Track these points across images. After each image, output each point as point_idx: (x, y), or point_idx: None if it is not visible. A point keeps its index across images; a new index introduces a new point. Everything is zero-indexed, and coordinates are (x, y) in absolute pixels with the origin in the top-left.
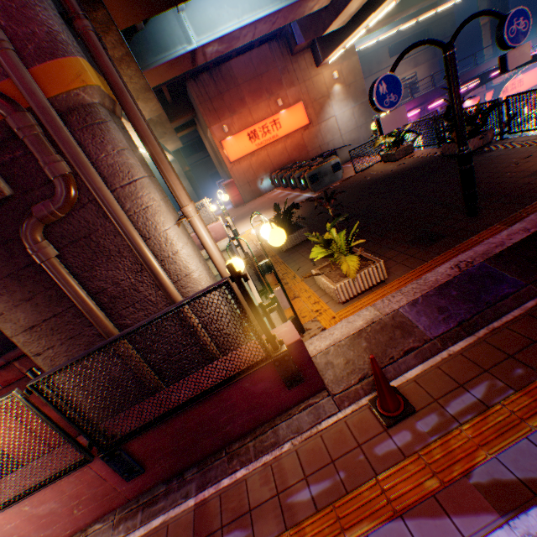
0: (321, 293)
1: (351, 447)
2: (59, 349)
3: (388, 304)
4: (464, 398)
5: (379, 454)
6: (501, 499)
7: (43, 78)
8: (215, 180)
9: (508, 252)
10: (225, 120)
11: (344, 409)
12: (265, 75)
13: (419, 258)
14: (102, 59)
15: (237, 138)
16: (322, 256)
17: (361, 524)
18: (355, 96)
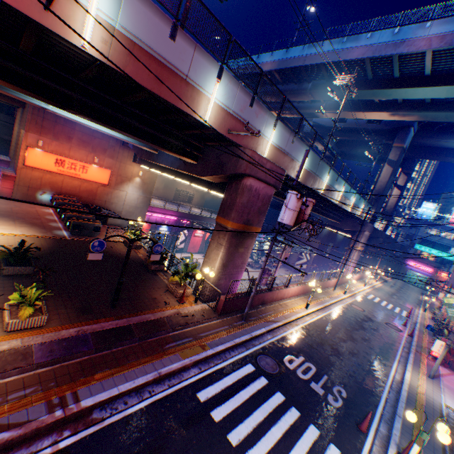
0: (2, 320)
1: None
2: None
3: (31, 340)
4: (21, 392)
5: None
6: None
7: None
8: (3, 144)
9: (102, 332)
10: (46, 137)
11: None
12: (99, 140)
13: (72, 320)
14: None
15: (47, 155)
16: (15, 302)
17: None
18: (146, 190)
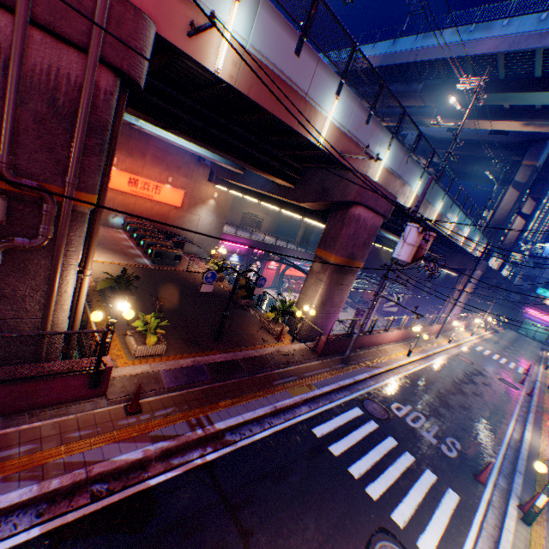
0: (126, 346)
1: (109, 420)
2: None
3: (158, 366)
4: (164, 411)
5: (120, 424)
6: (155, 439)
7: (76, 196)
8: None
9: (214, 364)
10: (120, 154)
11: (112, 406)
12: (173, 156)
13: (184, 350)
14: (105, 195)
15: (121, 173)
16: (142, 329)
17: (101, 443)
18: (220, 215)
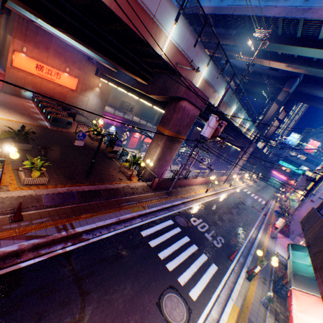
0: (18, 177)
1: None
2: None
3: (40, 192)
4: (40, 220)
5: (4, 228)
6: (30, 238)
7: None
8: None
9: (83, 192)
10: (29, 45)
11: None
12: (70, 53)
13: (62, 182)
14: None
15: (30, 60)
16: (29, 166)
17: None
18: (103, 99)
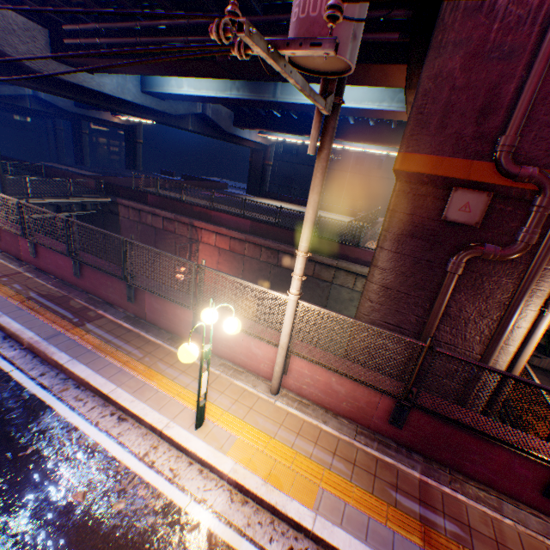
0: None
1: None
2: (383, 309)
3: None
4: None
5: None
6: None
7: None
8: None
9: None
10: None
11: None
12: None
13: None
14: None
15: None
16: None
17: None
18: None
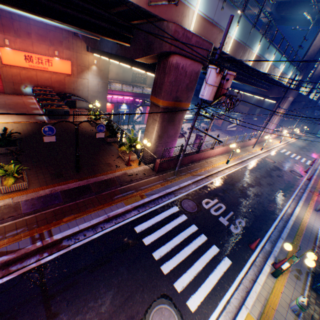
0: None
1: None
2: None
3: (19, 199)
4: (14, 232)
5: None
6: None
7: None
8: None
9: (68, 190)
10: (10, 36)
11: None
12: (53, 32)
13: (47, 183)
14: None
15: (16, 52)
16: None
17: None
18: (103, 77)
